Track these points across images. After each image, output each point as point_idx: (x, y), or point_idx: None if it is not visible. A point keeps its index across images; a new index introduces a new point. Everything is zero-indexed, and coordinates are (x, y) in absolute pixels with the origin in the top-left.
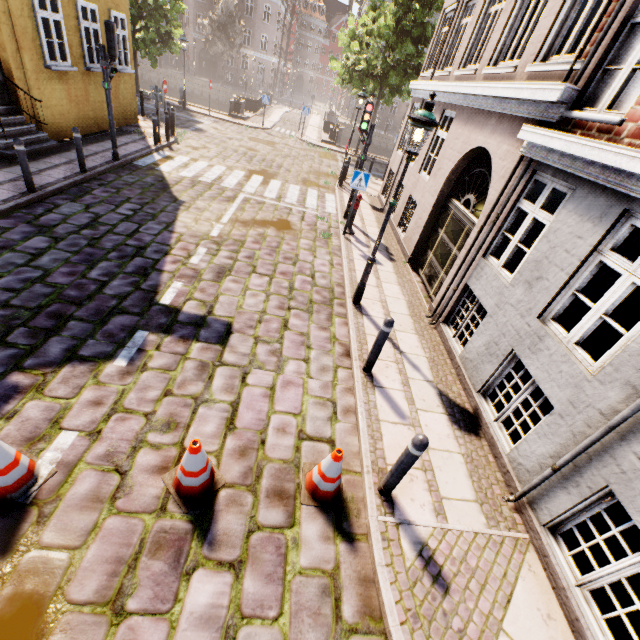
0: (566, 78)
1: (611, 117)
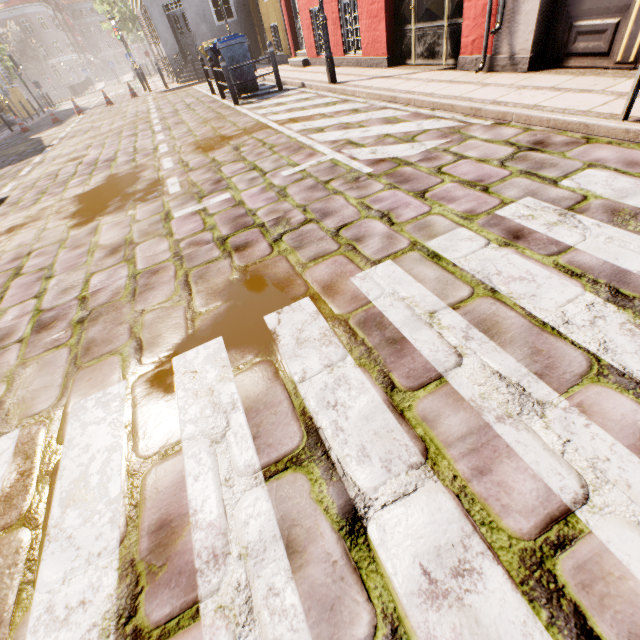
0: None
1: None
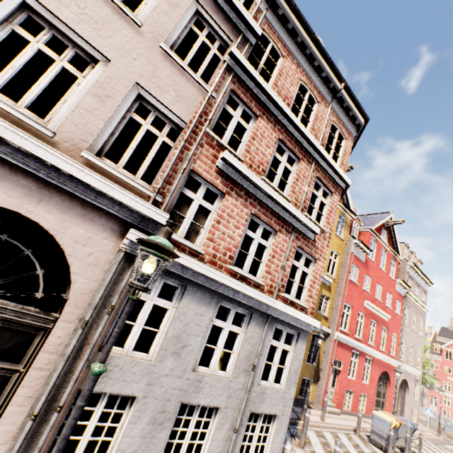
0: (153, 203)
1: (200, 249)
